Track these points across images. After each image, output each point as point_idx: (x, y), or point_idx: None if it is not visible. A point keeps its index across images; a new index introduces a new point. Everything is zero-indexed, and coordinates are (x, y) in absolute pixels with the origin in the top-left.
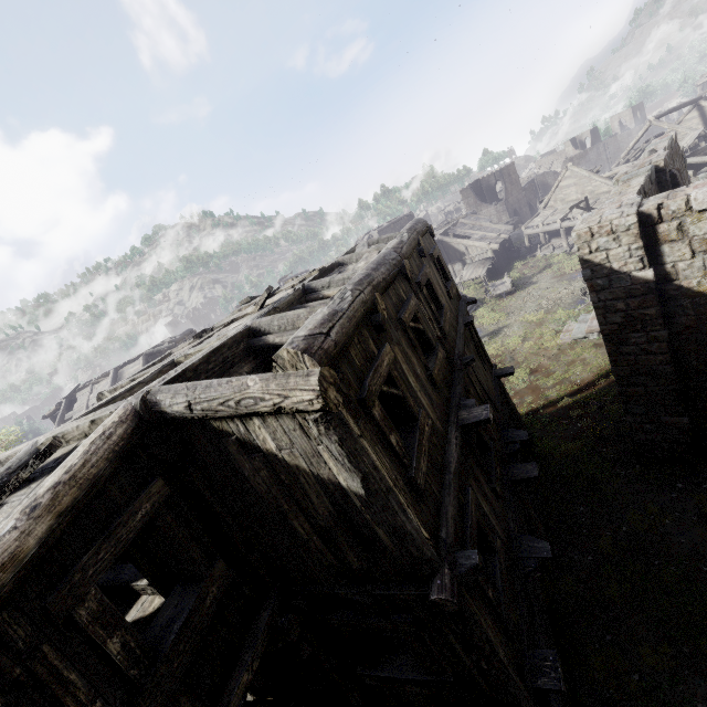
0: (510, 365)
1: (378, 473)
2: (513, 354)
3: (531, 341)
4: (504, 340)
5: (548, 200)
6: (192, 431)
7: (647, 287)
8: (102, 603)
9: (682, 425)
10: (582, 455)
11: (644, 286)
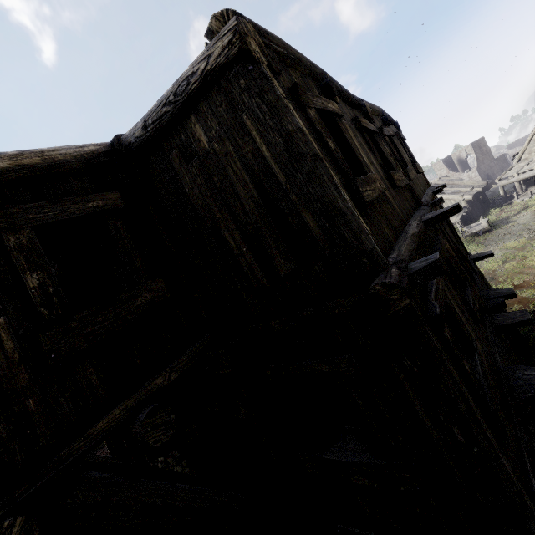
0: (491, 283)
1: (303, 135)
2: (492, 273)
3: (513, 262)
4: (482, 265)
5: (522, 154)
6: (150, 162)
7: None
8: (32, 243)
9: None
10: None
11: None
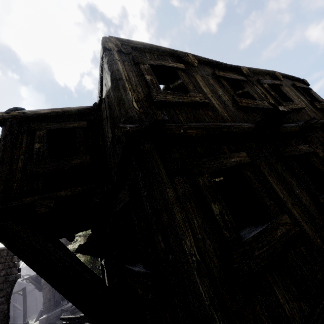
0: None
1: (118, 72)
2: None
3: None
4: None
5: None
6: (101, 109)
7: None
8: (44, 135)
9: None
10: None
11: None
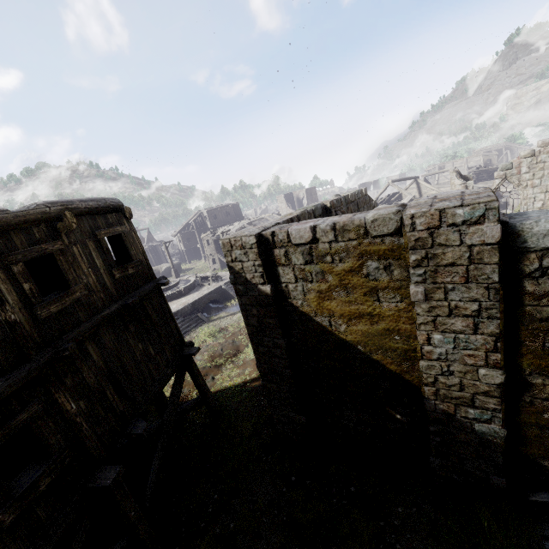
0: None
1: None
2: None
3: None
4: None
5: None
6: None
7: (269, 300)
8: None
9: (301, 422)
10: (248, 435)
11: (267, 299)
